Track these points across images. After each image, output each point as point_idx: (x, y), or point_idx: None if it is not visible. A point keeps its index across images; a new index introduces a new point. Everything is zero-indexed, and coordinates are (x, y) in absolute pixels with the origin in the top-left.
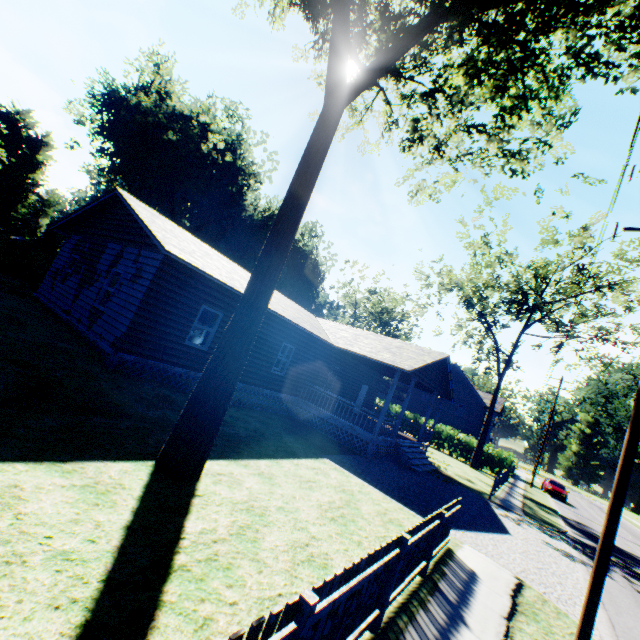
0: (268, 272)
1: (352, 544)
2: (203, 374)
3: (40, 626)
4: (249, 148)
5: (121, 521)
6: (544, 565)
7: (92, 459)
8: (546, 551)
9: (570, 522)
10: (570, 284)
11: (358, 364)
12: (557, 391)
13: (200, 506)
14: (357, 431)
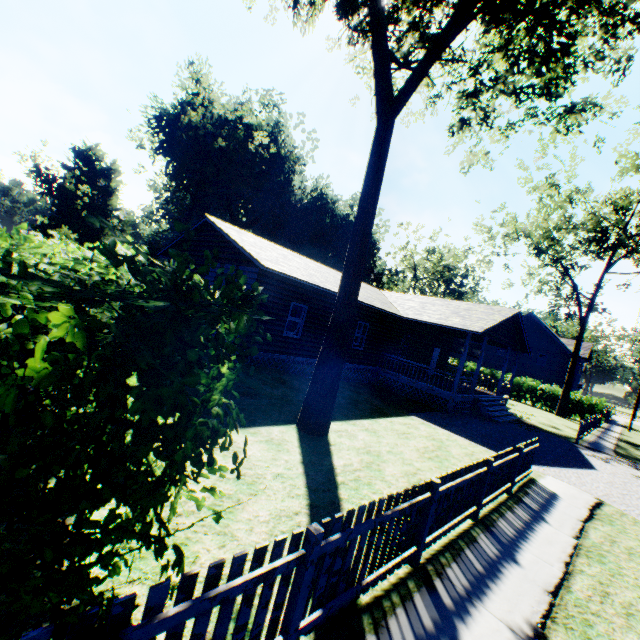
0: (354, 277)
1: None
2: (318, 361)
3: (290, 504)
4: (288, 133)
5: (297, 459)
6: (629, 492)
7: (260, 425)
8: (634, 483)
9: None
10: None
11: (428, 330)
12: None
13: (336, 451)
14: (436, 391)
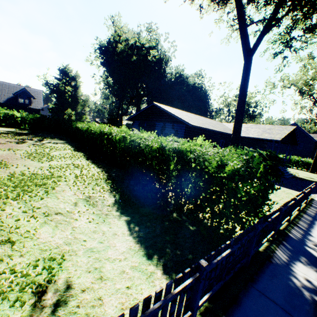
0: (239, 128)
1: (280, 198)
2: None
3: None
4: (161, 44)
5: None
6: None
7: None
8: None
9: None
10: None
11: (247, 139)
12: None
13: None
14: None
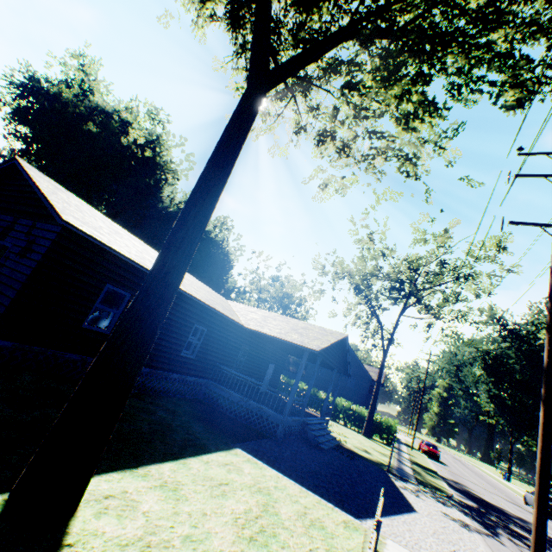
0: (183, 244)
1: None
2: (91, 367)
3: None
4: (168, 148)
5: None
6: (455, 546)
7: None
8: (449, 525)
9: (450, 482)
10: (436, 275)
11: (266, 344)
12: (427, 363)
13: None
14: (267, 413)
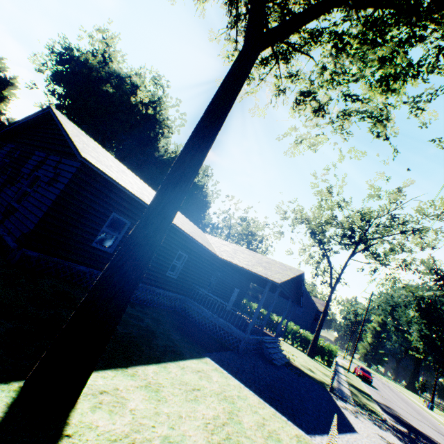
0: (179, 182)
1: None
2: (96, 282)
3: None
4: (166, 108)
5: None
6: None
7: None
8: None
9: (382, 406)
10: (386, 227)
11: (234, 272)
12: (369, 302)
13: None
14: (232, 329)
